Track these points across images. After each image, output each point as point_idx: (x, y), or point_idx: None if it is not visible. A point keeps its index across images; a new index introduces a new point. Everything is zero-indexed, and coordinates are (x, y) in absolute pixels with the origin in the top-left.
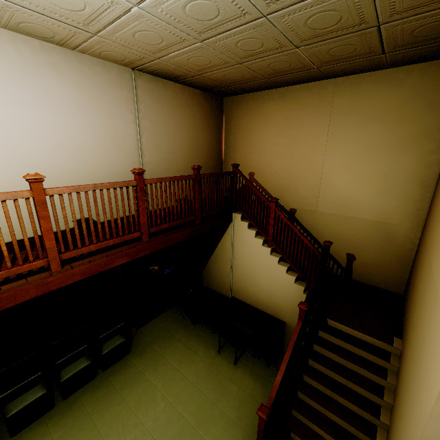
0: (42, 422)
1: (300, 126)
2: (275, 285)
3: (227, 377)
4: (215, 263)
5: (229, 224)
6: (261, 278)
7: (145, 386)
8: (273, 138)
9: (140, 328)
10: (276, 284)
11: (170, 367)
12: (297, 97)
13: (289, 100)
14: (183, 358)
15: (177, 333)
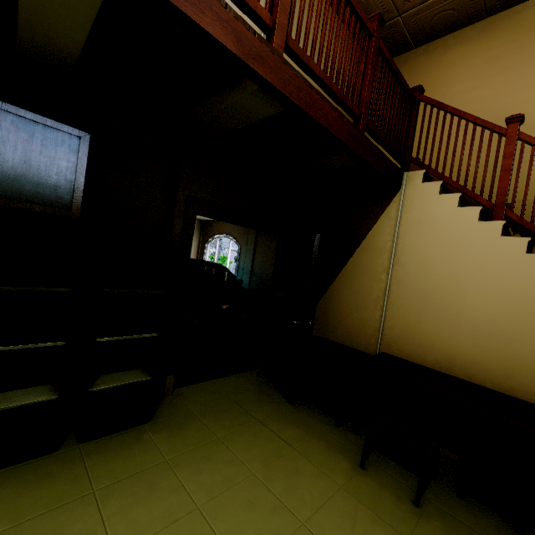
0: None
1: (524, 62)
2: (514, 308)
3: (406, 534)
4: (348, 284)
5: (394, 196)
6: (470, 297)
7: (171, 502)
8: (463, 96)
9: (181, 388)
10: (519, 304)
11: (240, 471)
12: (517, 22)
13: (500, 32)
14: (274, 459)
15: (257, 410)
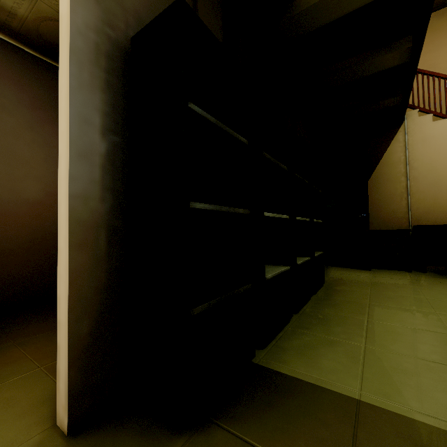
0: (295, 332)
1: (436, 48)
2: None
3: None
4: (374, 190)
5: (399, 128)
6: None
7: (411, 299)
8: None
9: None
10: None
11: (412, 288)
12: None
13: None
14: (415, 283)
15: (361, 274)
